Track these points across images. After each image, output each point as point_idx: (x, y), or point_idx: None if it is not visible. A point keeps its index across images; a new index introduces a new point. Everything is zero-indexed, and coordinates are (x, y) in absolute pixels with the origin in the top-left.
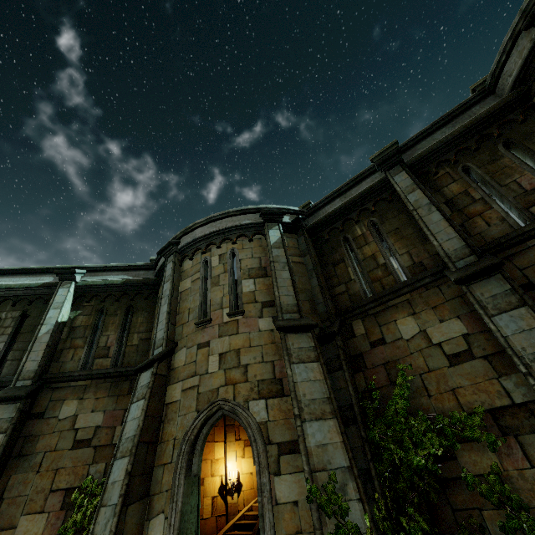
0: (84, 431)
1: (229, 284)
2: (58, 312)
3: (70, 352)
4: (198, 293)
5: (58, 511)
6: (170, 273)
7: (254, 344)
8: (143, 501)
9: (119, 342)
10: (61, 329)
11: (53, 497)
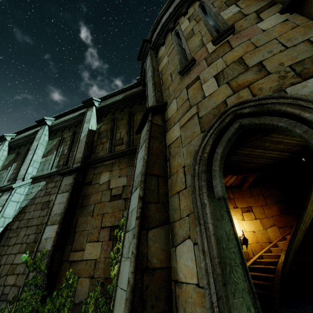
0: (115, 190)
1: (205, 24)
2: (88, 124)
3: (100, 146)
4: (175, 56)
5: (107, 241)
6: (149, 64)
7: (262, 43)
8: (163, 227)
9: (128, 134)
10: (93, 135)
11: (103, 232)
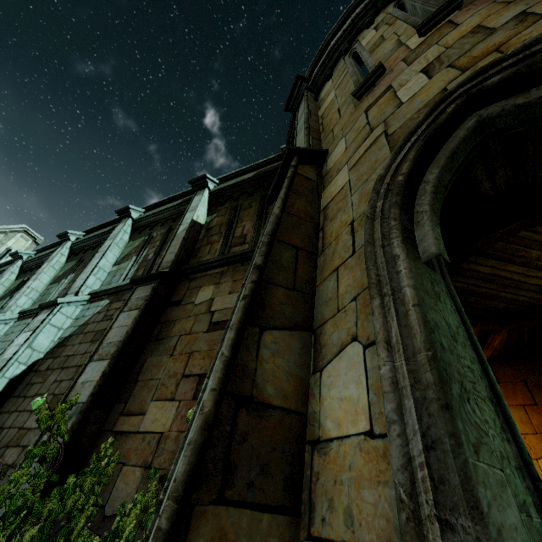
0: (220, 313)
1: (406, 19)
2: (193, 213)
3: (207, 248)
4: (349, 82)
5: (189, 400)
6: (302, 109)
7: None
8: (298, 335)
9: (255, 228)
10: (198, 230)
11: (184, 384)
